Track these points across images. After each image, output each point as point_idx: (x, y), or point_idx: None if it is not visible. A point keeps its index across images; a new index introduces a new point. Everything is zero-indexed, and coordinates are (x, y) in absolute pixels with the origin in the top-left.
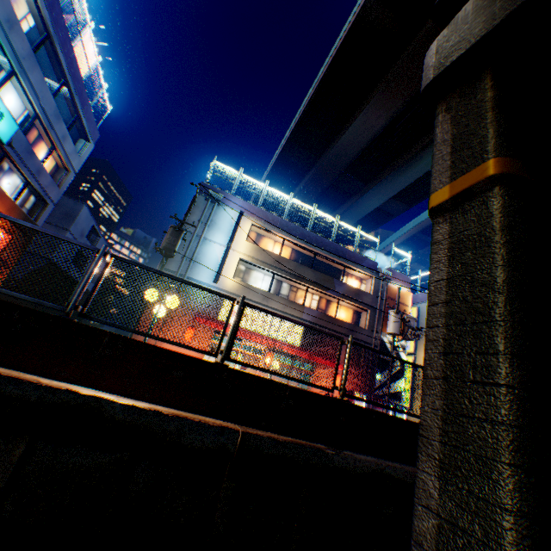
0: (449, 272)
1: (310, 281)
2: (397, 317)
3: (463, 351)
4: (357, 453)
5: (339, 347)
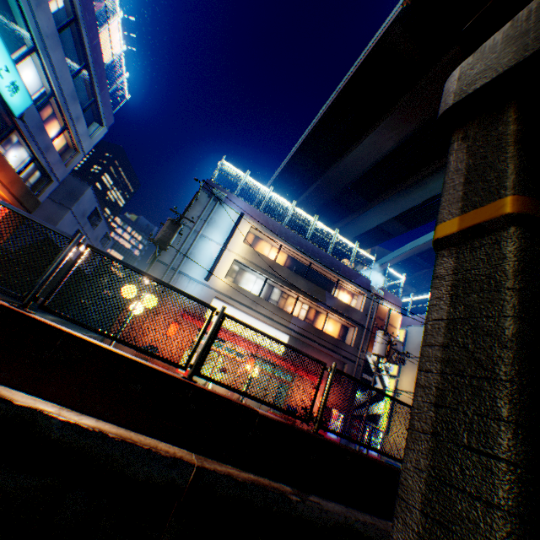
0: (450, 312)
1: (301, 291)
2: (384, 338)
3: (458, 407)
4: (325, 499)
5: (321, 373)
